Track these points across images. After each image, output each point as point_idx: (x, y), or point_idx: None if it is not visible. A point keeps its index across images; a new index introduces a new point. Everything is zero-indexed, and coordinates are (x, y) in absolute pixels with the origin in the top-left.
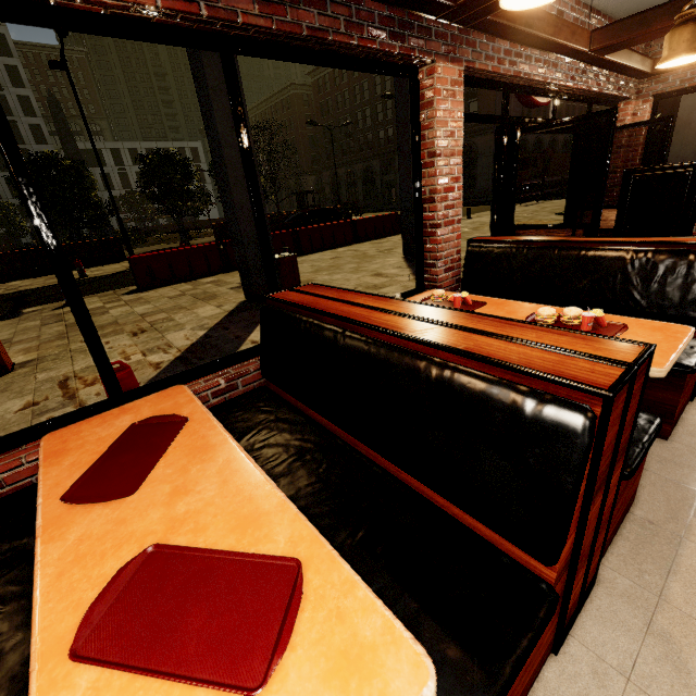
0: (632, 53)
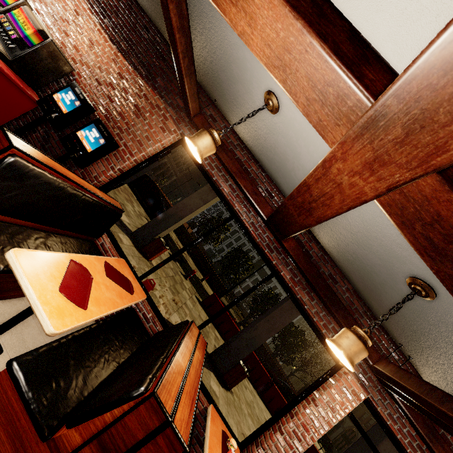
0: None
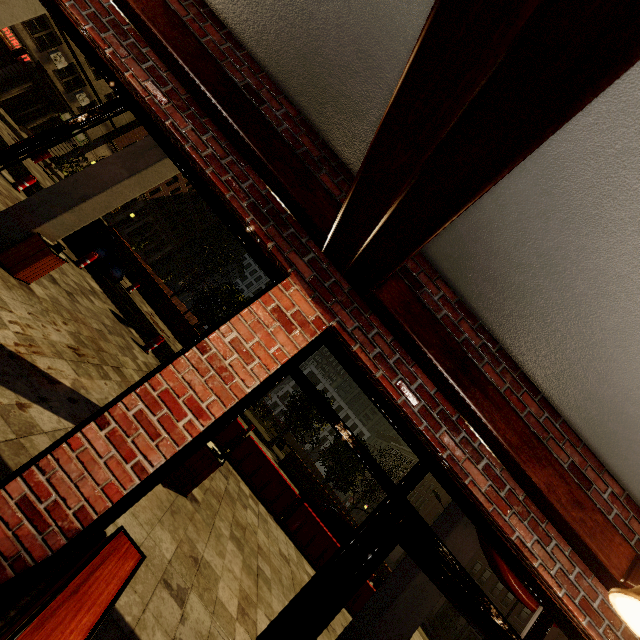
0: None
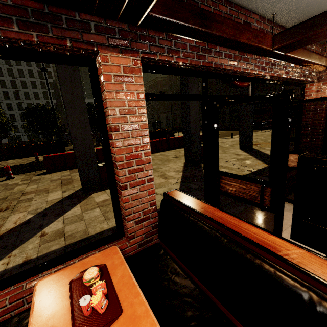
0: (311, 53)
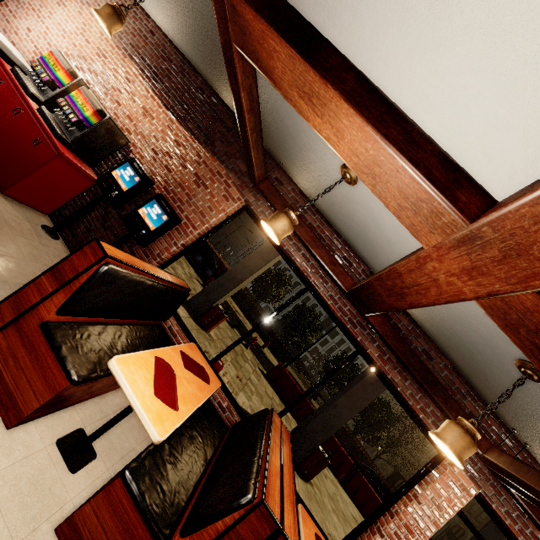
0: None
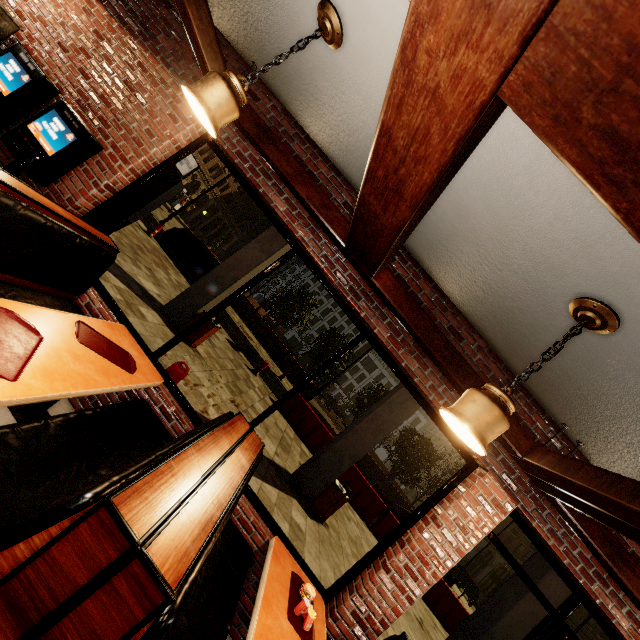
0: None
